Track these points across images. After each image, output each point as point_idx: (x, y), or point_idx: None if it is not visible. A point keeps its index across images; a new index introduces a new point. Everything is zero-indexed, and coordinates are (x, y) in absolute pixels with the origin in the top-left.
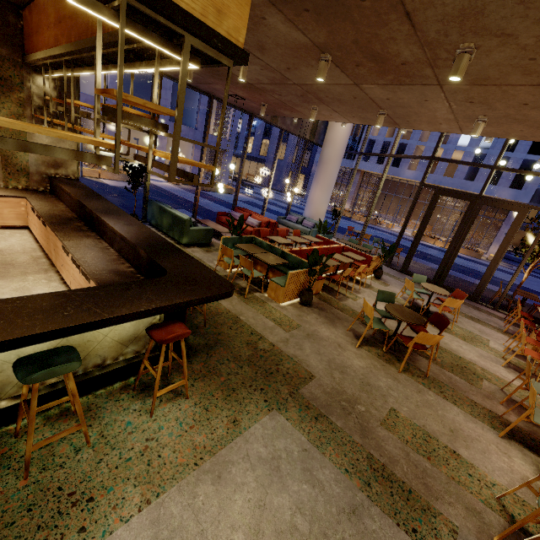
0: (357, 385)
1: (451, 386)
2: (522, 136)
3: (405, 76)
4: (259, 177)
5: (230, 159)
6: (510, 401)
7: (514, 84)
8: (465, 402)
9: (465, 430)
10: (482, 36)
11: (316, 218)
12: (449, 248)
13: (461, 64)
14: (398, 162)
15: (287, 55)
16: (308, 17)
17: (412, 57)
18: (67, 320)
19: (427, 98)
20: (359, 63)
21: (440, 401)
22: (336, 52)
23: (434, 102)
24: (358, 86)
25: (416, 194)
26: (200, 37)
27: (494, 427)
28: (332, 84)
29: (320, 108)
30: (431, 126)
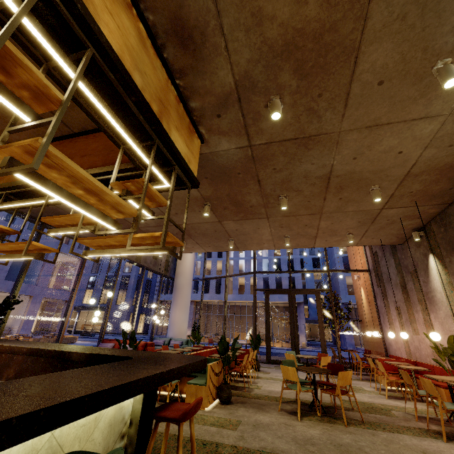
0: (334, 449)
1: (382, 422)
2: (304, 245)
3: (250, 214)
4: (97, 325)
5: (72, 308)
6: (418, 417)
7: (301, 215)
8: (402, 428)
9: (428, 448)
10: (289, 191)
11: (180, 337)
12: (291, 330)
13: (285, 202)
14: (218, 291)
15: (180, 204)
16: (205, 181)
17: (256, 203)
18: (93, 386)
19: (259, 227)
20: (226, 207)
21: (391, 435)
22: (214, 201)
23: (262, 229)
24: (220, 222)
25: (254, 297)
26: (183, 168)
27: (435, 437)
28: (203, 223)
29: (186, 242)
30: (258, 246)
